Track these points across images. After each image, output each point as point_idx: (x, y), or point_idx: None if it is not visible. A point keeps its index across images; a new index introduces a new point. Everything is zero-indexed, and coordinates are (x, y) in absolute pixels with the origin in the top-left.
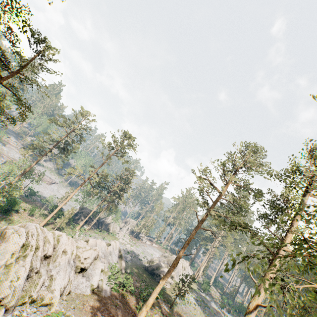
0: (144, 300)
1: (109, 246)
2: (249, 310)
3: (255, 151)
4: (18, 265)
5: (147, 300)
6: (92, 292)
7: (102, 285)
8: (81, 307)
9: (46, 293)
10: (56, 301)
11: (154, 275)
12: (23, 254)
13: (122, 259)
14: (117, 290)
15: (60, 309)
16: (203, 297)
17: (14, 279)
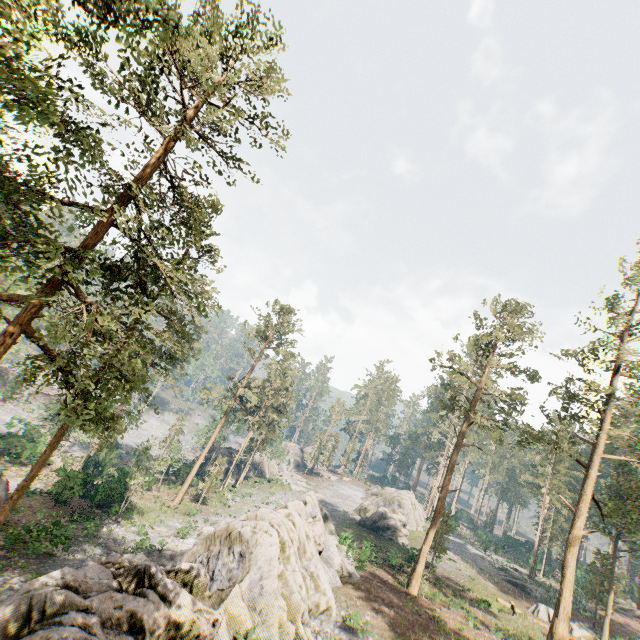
0: (397, 572)
1: (307, 506)
2: (569, 542)
3: (516, 311)
4: (289, 571)
5: (416, 569)
6: (341, 581)
7: (346, 567)
8: (353, 603)
9: (319, 597)
10: (333, 603)
11: (379, 531)
12: (285, 556)
13: (329, 520)
14: (363, 568)
15: (338, 612)
16: (454, 542)
17: (298, 589)
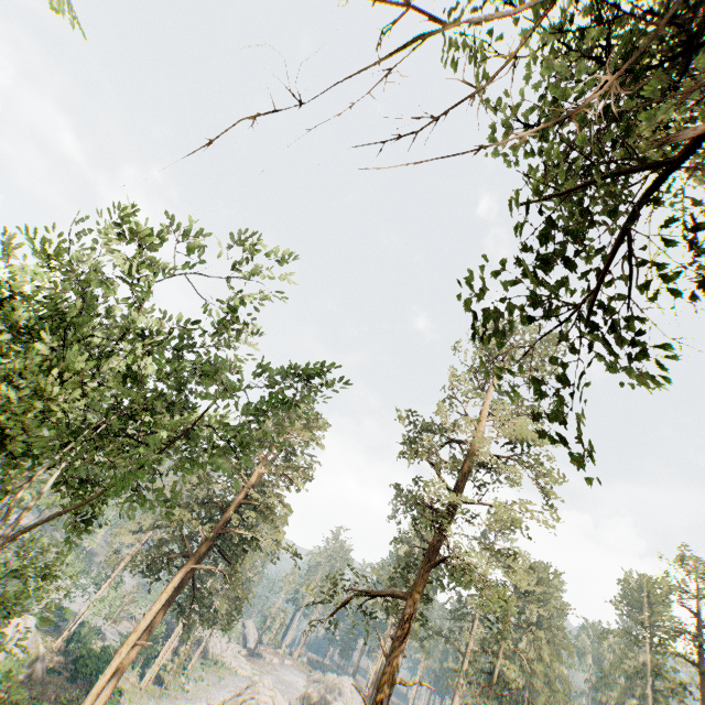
0: None
1: None
2: None
3: None
4: None
5: None
6: None
7: None
8: None
9: None
10: None
11: None
12: None
13: None
14: None
15: None
16: None
17: None
